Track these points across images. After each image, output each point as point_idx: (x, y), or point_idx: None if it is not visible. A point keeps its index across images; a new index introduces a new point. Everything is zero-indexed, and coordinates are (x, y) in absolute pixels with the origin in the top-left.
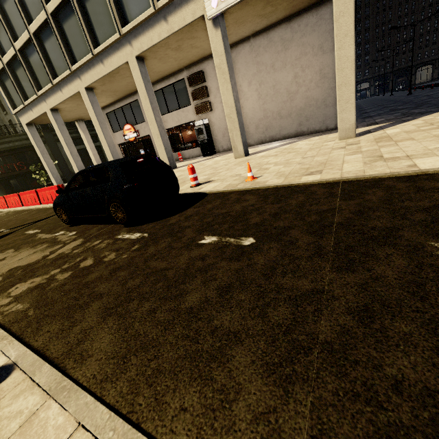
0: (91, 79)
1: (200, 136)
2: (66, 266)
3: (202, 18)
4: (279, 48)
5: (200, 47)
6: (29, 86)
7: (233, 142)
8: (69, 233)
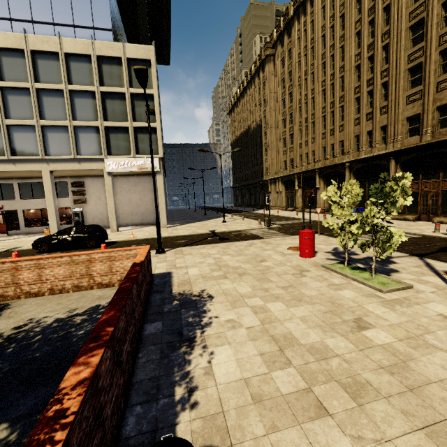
0: None
1: (76, 218)
2: None
3: (101, 169)
4: (133, 184)
5: (89, 173)
6: None
7: (111, 224)
8: (55, 253)
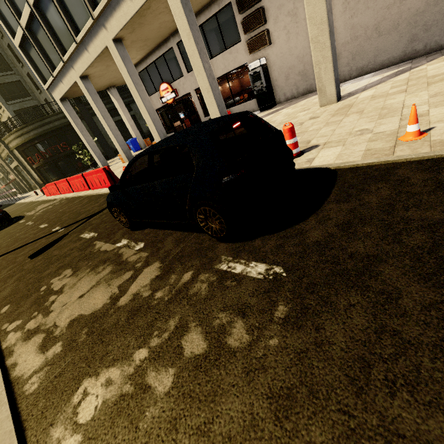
0: (118, 25)
1: (256, 84)
2: (155, 342)
3: None
4: None
5: None
6: (53, 51)
7: (319, 81)
8: (135, 245)
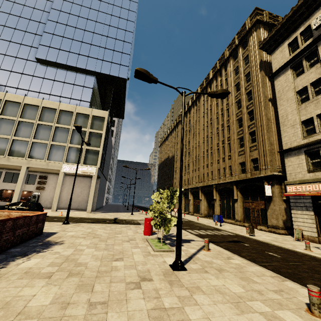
0: None
1: (33, 199)
2: None
3: (59, 170)
4: (79, 181)
5: (52, 171)
6: None
7: (53, 205)
8: None
